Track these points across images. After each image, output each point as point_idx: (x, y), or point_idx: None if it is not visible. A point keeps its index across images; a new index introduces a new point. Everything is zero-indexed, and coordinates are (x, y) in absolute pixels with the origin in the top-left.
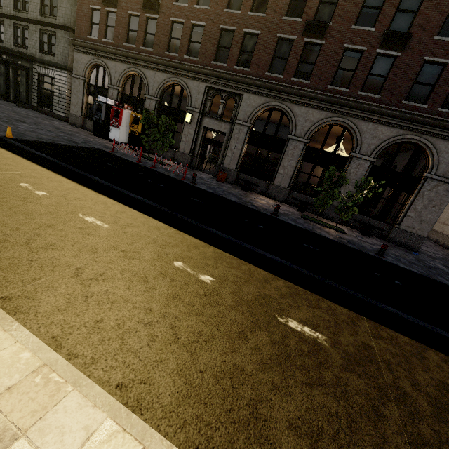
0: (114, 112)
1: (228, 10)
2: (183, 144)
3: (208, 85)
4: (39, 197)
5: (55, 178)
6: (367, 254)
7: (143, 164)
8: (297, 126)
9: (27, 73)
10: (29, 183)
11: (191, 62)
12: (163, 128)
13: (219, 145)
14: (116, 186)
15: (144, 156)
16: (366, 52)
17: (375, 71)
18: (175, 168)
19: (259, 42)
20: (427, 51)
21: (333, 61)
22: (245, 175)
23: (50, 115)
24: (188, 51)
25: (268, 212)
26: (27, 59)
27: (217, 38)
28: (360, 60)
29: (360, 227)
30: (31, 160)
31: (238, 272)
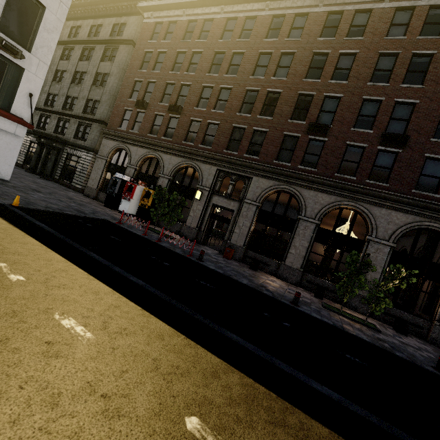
0: (128, 187)
1: (240, 114)
2: (190, 218)
3: (219, 168)
4: (10, 284)
5: (45, 255)
6: (424, 369)
7: (148, 237)
8: (306, 208)
9: (58, 152)
10: (7, 262)
11: (205, 149)
12: (174, 203)
13: (227, 221)
14: (116, 266)
15: (150, 228)
16: (368, 148)
17: (379, 163)
18: (181, 241)
19: (268, 137)
20: (427, 149)
21: (337, 154)
22: (253, 252)
23: (68, 186)
24: (203, 141)
25: (286, 300)
26: (62, 142)
27: (229, 133)
28: (363, 154)
29: (393, 322)
30: (26, 231)
31: (287, 436)
